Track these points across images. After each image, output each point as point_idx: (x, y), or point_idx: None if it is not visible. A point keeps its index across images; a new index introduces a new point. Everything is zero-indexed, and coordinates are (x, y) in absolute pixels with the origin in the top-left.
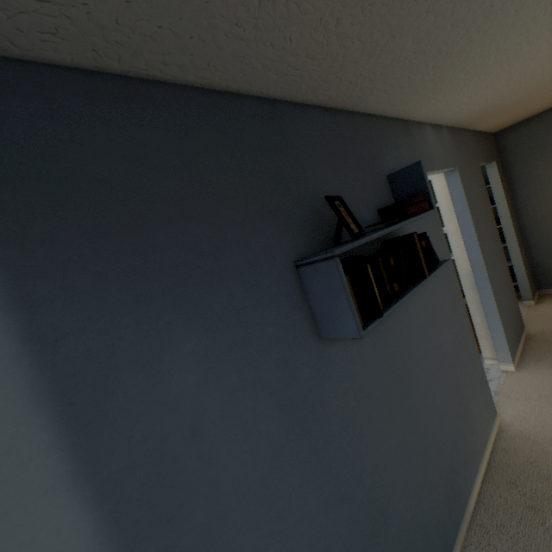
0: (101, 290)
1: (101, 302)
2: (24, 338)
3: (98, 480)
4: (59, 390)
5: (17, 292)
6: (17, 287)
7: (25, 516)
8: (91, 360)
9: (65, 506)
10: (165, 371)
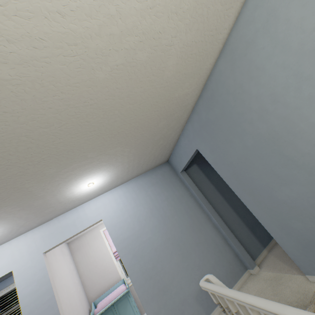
0: (205, 167)
1: (206, 168)
2: (202, 172)
3: (213, 184)
4: (206, 176)
5: (200, 168)
6: (200, 168)
7: (208, 185)
8: (207, 173)
9: (211, 185)
10: (214, 174)
